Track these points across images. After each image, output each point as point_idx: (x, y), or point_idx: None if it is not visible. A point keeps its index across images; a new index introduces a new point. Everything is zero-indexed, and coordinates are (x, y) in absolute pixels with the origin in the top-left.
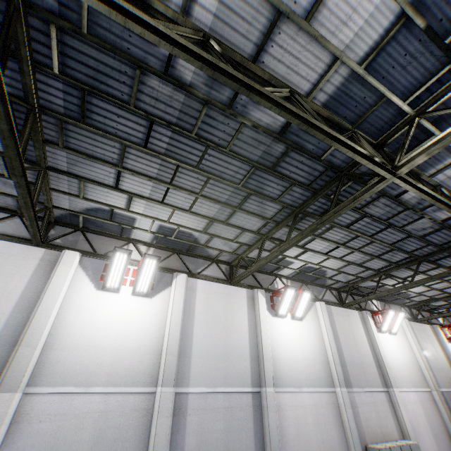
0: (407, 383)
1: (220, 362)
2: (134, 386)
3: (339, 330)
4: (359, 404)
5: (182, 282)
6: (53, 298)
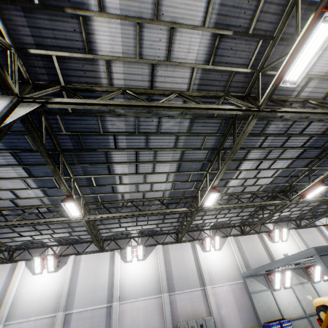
0: (223, 280)
1: (90, 294)
2: (47, 314)
3: (172, 258)
4: (178, 301)
5: (72, 260)
6: (14, 284)
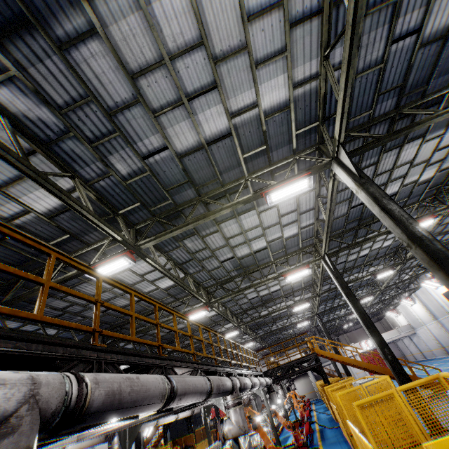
0: None
1: None
2: None
3: None
4: None
5: None
6: (433, 296)
